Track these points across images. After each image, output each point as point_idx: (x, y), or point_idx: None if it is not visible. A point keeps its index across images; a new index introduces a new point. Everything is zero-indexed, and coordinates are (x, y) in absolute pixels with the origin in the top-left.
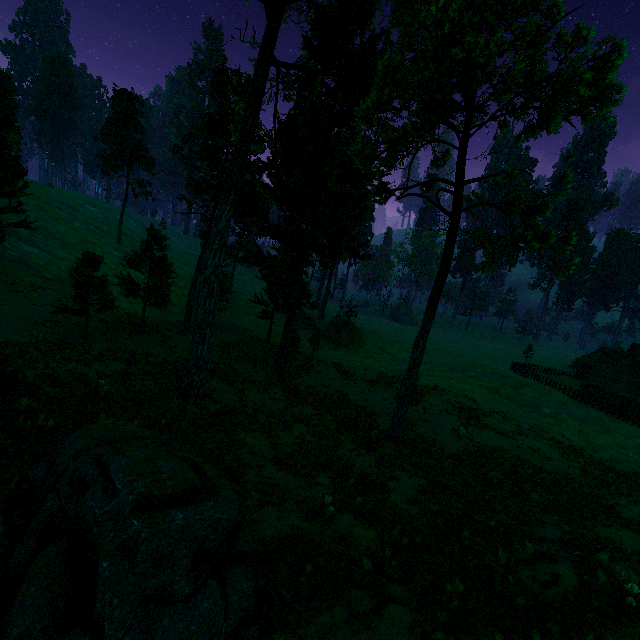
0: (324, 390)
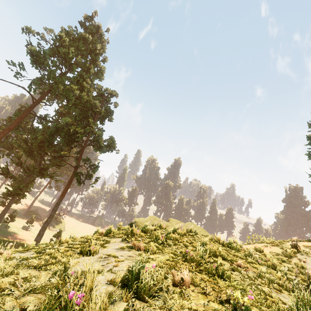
0: (15, 239)
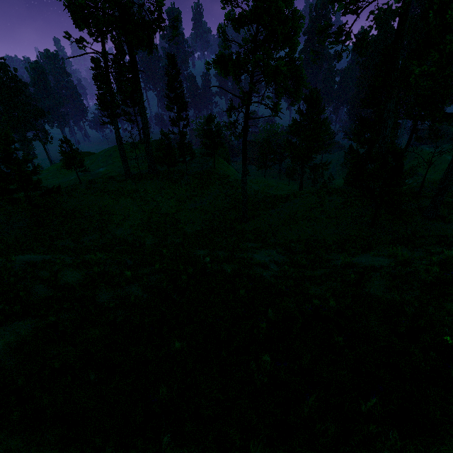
0: None
